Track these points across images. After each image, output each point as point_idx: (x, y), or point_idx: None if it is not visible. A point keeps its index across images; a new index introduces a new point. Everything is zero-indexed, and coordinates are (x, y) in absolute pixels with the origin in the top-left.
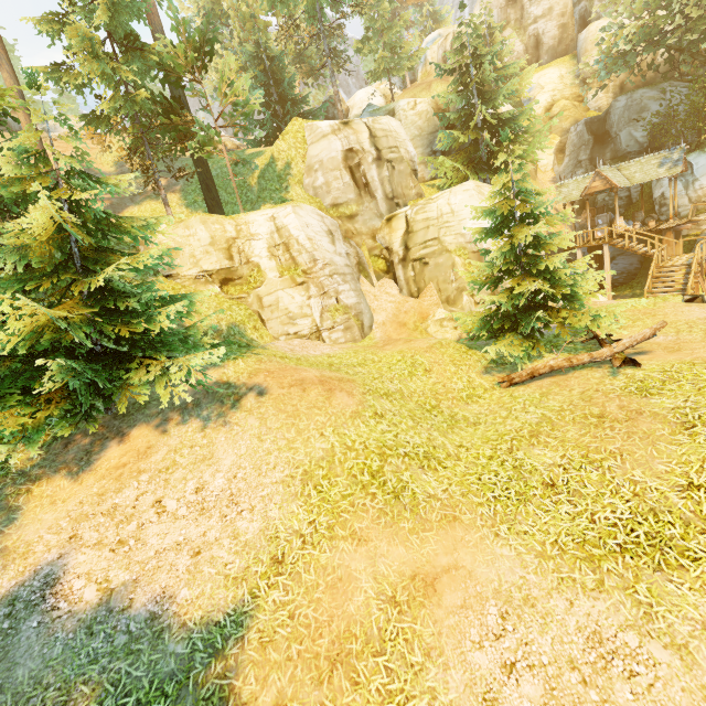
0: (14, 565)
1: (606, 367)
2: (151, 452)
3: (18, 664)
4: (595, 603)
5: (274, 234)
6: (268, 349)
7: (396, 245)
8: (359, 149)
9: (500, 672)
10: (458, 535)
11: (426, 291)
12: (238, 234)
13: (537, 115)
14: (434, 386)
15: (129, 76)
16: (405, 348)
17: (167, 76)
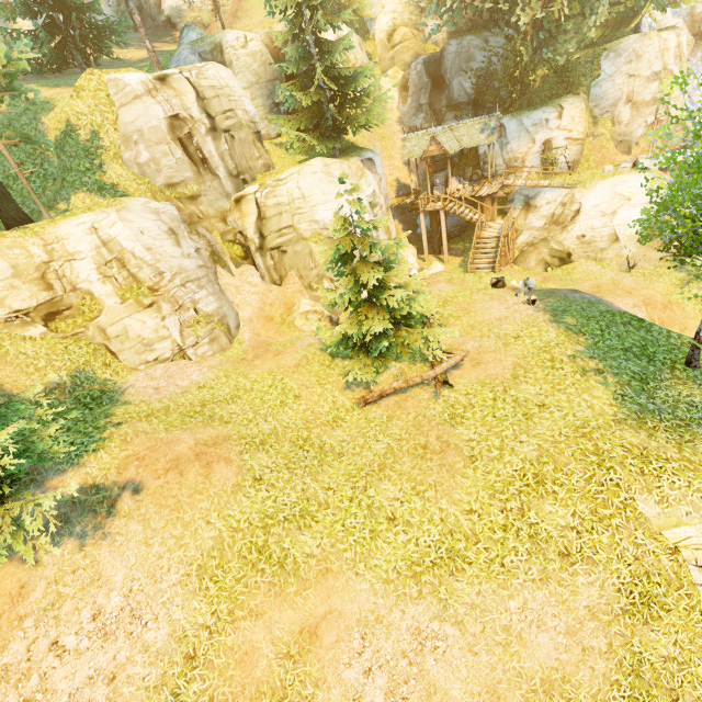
0: None
1: (432, 386)
2: (27, 592)
3: None
4: (417, 608)
5: (100, 249)
6: (129, 401)
7: (250, 232)
8: (186, 117)
9: (362, 677)
10: (330, 584)
11: (288, 279)
12: (51, 256)
13: (381, 40)
14: (304, 414)
15: None
16: (274, 366)
17: None
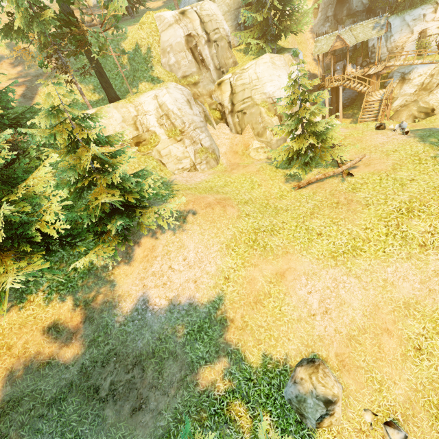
0: (128, 299)
1: (340, 177)
2: (156, 248)
3: (152, 326)
4: (334, 270)
5: (158, 109)
6: (177, 184)
7: (226, 102)
8: (195, 34)
9: (307, 294)
10: (289, 258)
11: (246, 130)
12: (137, 112)
13: None
14: (264, 193)
15: None
16: (244, 172)
17: None
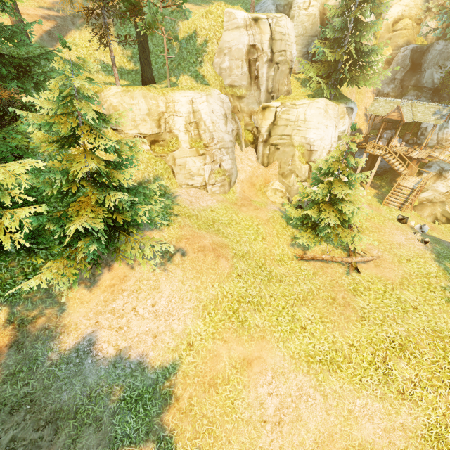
0: (72, 333)
1: (346, 267)
2: (127, 279)
3: (88, 377)
4: (304, 377)
5: (190, 114)
6: (179, 204)
7: (264, 130)
8: (259, 48)
9: (267, 395)
10: (263, 344)
11: (272, 165)
12: (167, 109)
13: (387, 23)
14: (265, 250)
15: None
16: (254, 215)
17: None
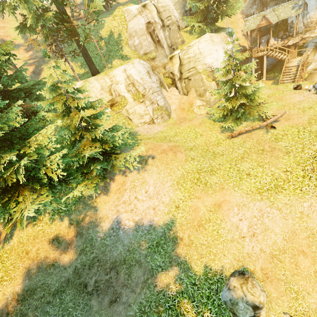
0: (106, 220)
1: (264, 129)
2: (125, 183)
3: (124, 241)
4: (260, 203)
5: (126, 79)
6: (140, 134)
7: (176, 72)
8: (153, 22)
9: (238, 221)
10: (224, 192)
11: (190, 92)
12: (112, 82)
13: None
14: (205, 141)
15: (39, 4)
16: (190, 124)
17: (57, 0)
